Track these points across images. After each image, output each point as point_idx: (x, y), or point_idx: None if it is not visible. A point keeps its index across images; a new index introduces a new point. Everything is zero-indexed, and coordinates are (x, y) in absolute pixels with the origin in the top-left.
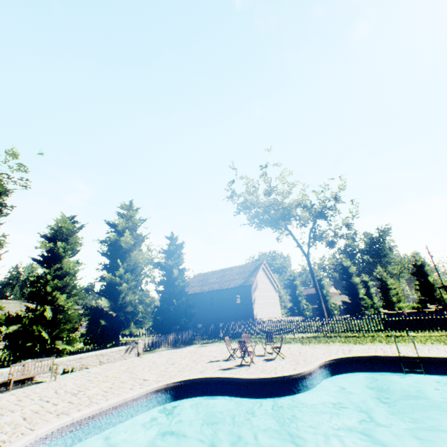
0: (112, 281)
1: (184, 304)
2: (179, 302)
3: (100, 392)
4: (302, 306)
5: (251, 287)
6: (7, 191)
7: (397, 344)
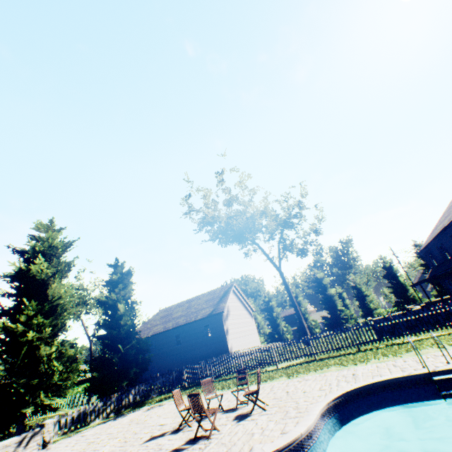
0: (12, 330)
1: (133, 348)
2: (129, 348)
3: None
4: (282, 330)
5: (222, 315)
6: None
7: (409, 354)
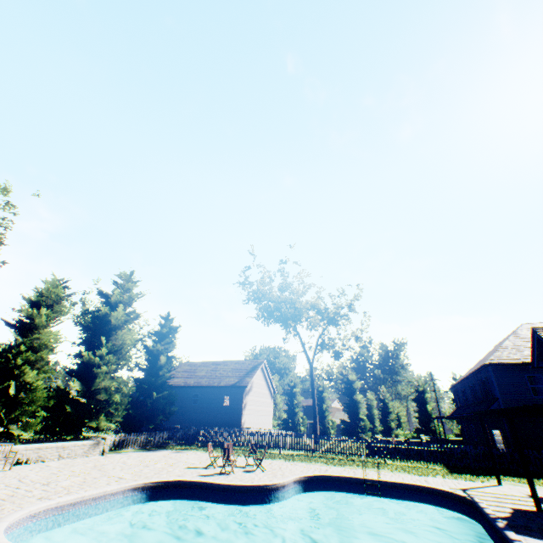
0: (90, 360)
1: (165, 398)
2: (159, 396)
3: (75, 484)
4: (298, 420)
5: (244, 389)
6: (1, 243)
7: (370, 469)
